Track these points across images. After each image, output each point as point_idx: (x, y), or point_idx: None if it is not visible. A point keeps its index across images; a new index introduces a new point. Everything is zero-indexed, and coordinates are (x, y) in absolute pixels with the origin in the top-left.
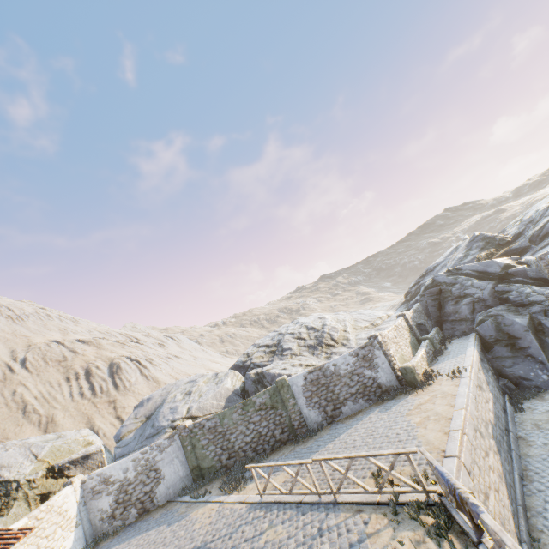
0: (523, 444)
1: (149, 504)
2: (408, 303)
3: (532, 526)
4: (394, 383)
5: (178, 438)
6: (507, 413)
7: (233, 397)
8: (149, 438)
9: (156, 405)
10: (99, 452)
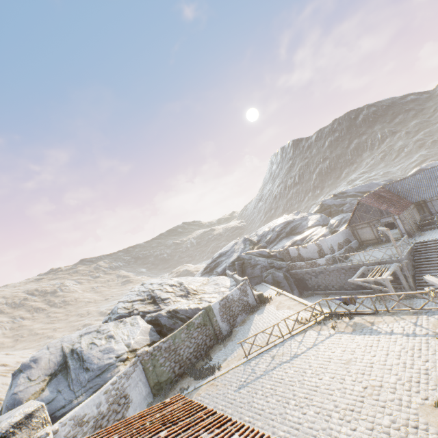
0: None
1: None
2: (210, 273)
3: None
4: (254, 303)
5: (140, 363)
6: None
7: (152, 332)
8: (94, 379)
9: (54, 362)
10: (41, 408)
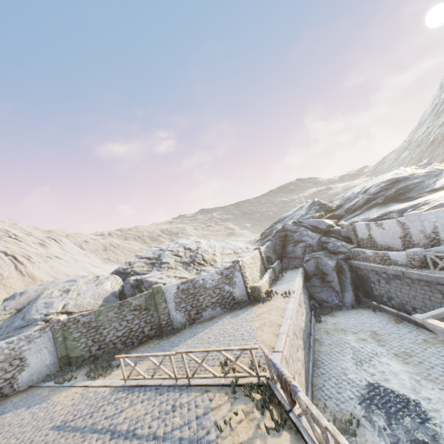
0: (318, 344)
1: (8, 390)
2: (262, 240)
3: (315, 396)
4: (244, 297)
5: (50, 331)
6: (311, 323)
7: (111, 298)
8: (18, 329)
9: (30, 299)
10: None
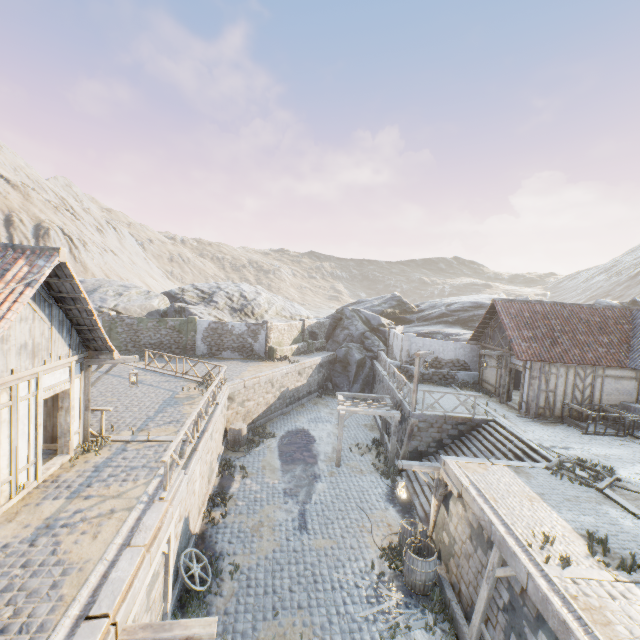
0: (301, 407)
1: None
2: None
3: (266, 424)
4: (261, 353)
5: (102, 320)
6: (311, 395)
7: (155, 314)
8: None
9: (87, 290)
10: None
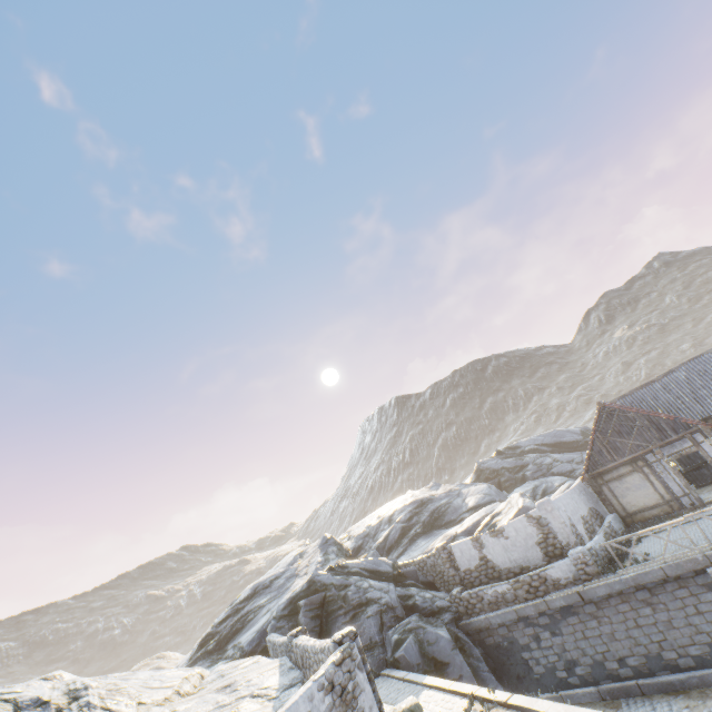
0: None
1: None
2: (215, 655)
3: None
4: None
5: None
6: None
7: None
8: None
9: None
10: None
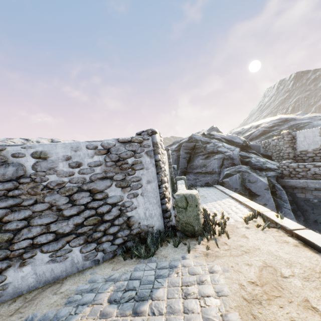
0: None
1: None
2: None
3: None
4: (155, 222)
5: None
6: None
7: None
8: None
9: None
10: None
